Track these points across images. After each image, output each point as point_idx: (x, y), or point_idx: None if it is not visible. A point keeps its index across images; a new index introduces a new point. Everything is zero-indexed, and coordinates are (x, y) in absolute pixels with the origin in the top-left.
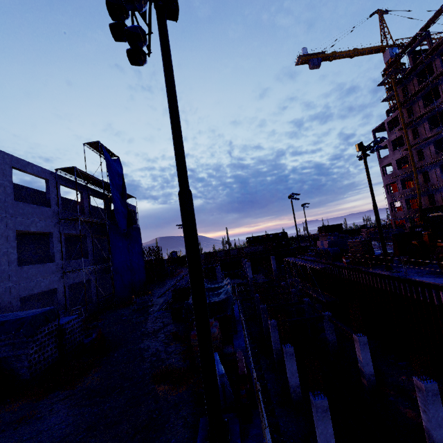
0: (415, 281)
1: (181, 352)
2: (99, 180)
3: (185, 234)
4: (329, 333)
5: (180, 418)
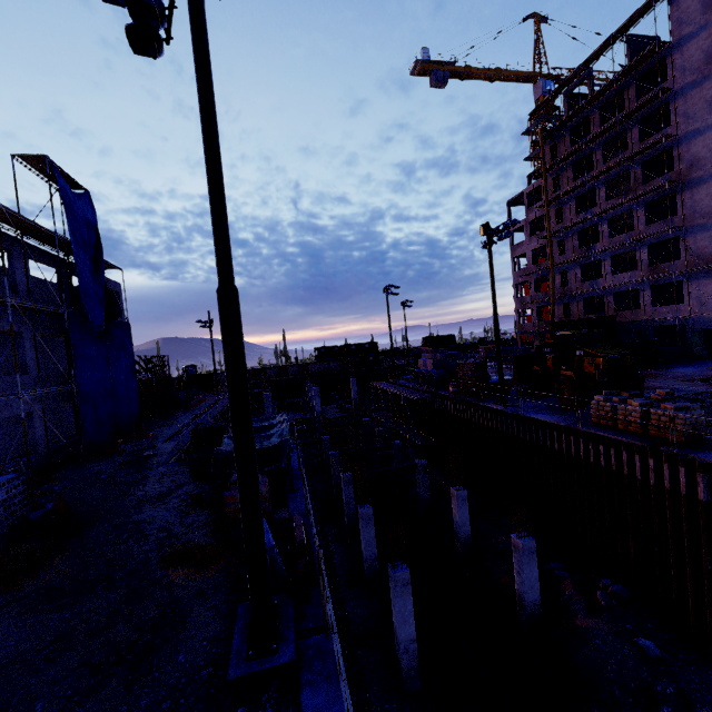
0: (530, 418)
1: (207, 523)
2: (48, 231)
3: (227, 354)
4: (422, 488)
5: (209, 608)
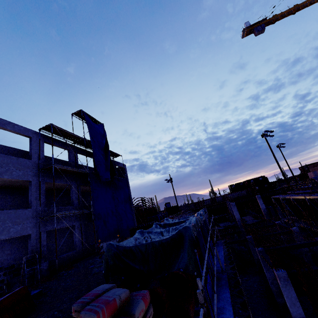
0: None
1: None
2: (80, 137)
3: None
4: None
5: None
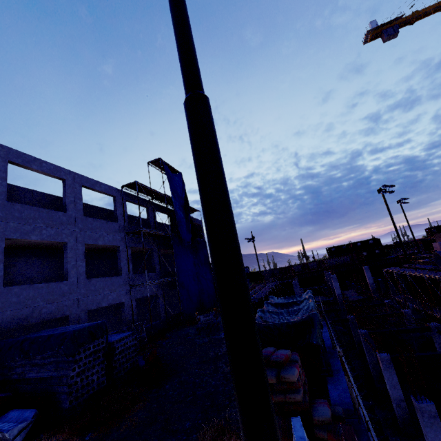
0: None
1: None
2: (161, 194)
3: (198, 174)
4: None
5: None
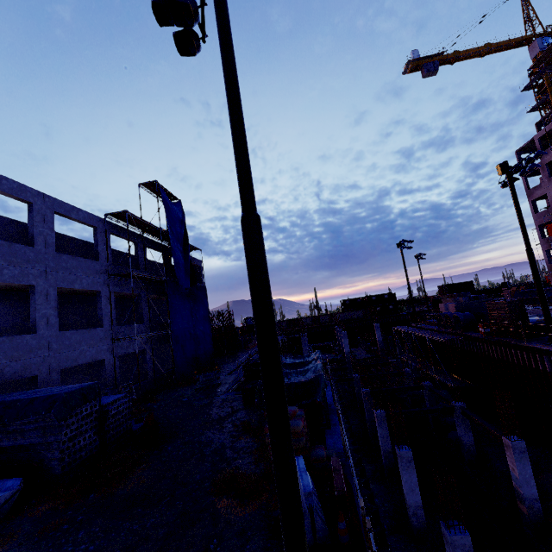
0: None
1: (252, 451)
2: (156, 227)
3: (251, 279)
4: (463, 433)
5: None
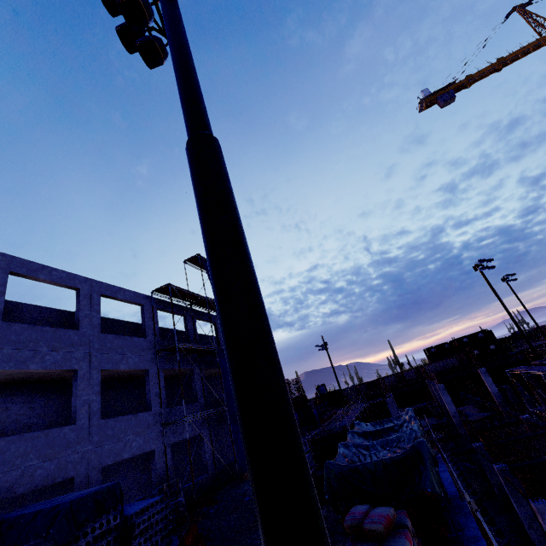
0: None
1: None
2: (201, 297)
3: (203, 229)
4: None
5: None
